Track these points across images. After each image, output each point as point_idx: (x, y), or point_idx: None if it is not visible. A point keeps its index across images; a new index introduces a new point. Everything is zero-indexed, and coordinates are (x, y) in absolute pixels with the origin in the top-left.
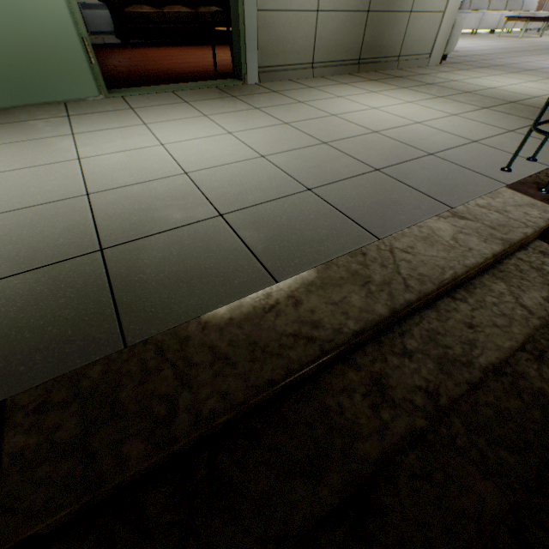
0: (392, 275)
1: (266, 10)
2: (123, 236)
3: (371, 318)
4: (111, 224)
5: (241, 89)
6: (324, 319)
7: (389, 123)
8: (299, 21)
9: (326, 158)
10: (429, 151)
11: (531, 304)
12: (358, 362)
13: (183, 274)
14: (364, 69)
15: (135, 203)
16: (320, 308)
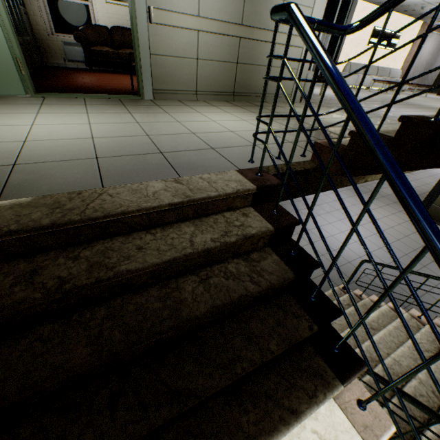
0: (81, 206)
1: (157, 55)
2: None
3: (31, 225)
4: None
5: (135, 101)
6: None
7: (211, 130)
8: (184, 63)
9: (136, 143)
10: (214, 147)
11: (198, 241)
12: (35, 259)
13: None
14: (239, 99)
15: None
16: (6, 216)
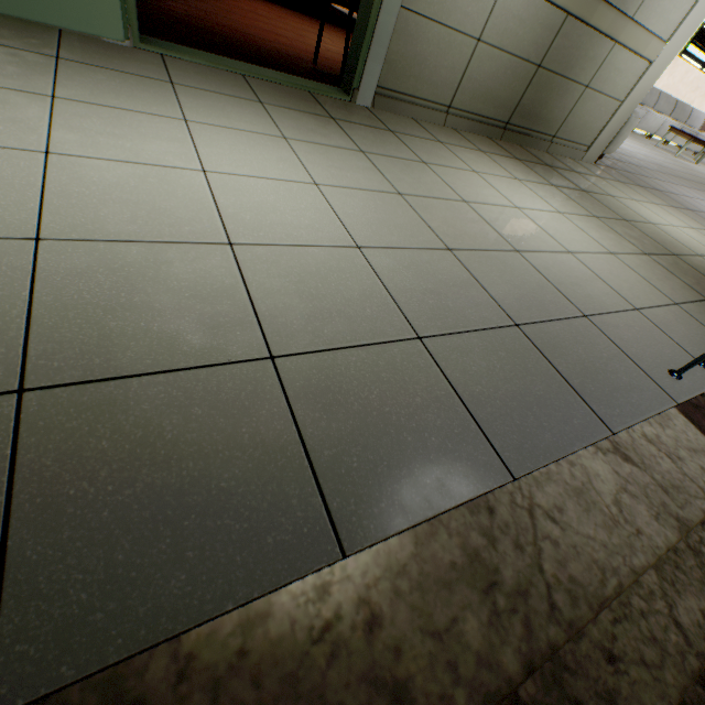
0: (531, 573)
1: (413, 11)
2: (76, 364)
3: (494, 687)
4: (62, 326)
5: (345, 109)
6: (416, 678)
7: (535, 242)
8: (452, 43)
9: (449, 279)
10: (583, 309)
11: (688, 624)
12: None
13: (172, 496)
14: (509, 138)
15: (124, 287)
16: (411, 643)
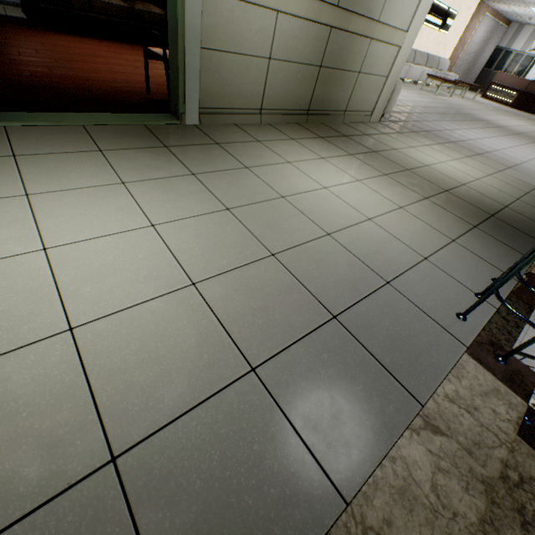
0: None
1: (212, 49)
2: None
3: None
4: None
5: (177, 133)
6: None
7: (342, 218)
8: (249, 65)
9: (275, 289)
10: (385, 276)
11: None
12: None
13: None
14: (313, 120)
15: None
16: None
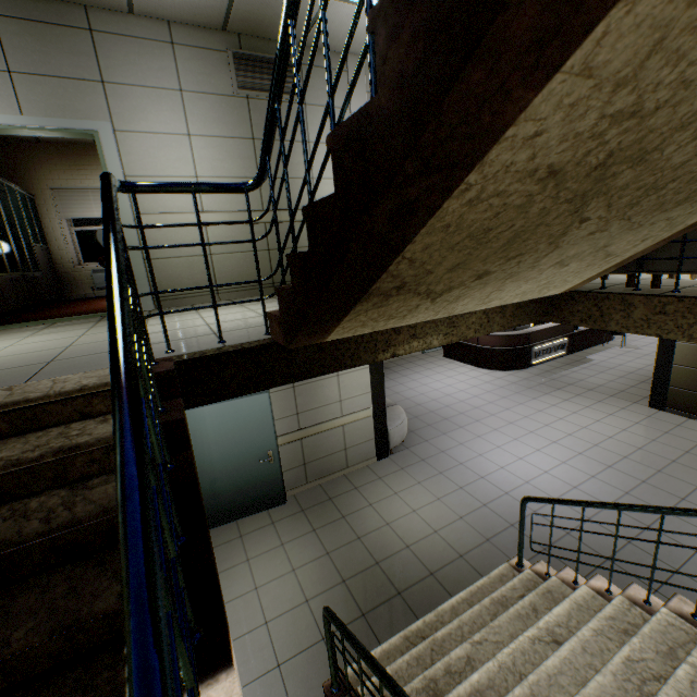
0: None
1: (155, 259)
2: None
3: None
4: None
5: None
6: None
7: (178, 327)
8: (193, 262)
9: (34, 356)
10: None
11: None
12: None
13: None
14: None
15: None
16: None
